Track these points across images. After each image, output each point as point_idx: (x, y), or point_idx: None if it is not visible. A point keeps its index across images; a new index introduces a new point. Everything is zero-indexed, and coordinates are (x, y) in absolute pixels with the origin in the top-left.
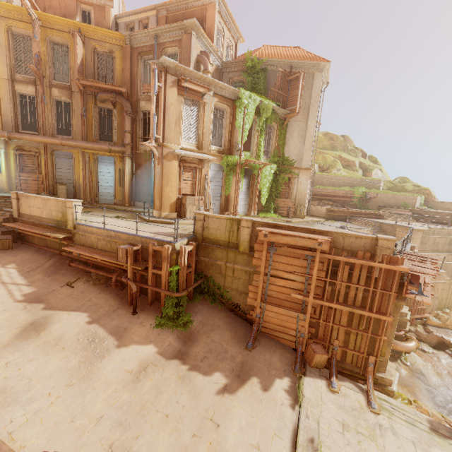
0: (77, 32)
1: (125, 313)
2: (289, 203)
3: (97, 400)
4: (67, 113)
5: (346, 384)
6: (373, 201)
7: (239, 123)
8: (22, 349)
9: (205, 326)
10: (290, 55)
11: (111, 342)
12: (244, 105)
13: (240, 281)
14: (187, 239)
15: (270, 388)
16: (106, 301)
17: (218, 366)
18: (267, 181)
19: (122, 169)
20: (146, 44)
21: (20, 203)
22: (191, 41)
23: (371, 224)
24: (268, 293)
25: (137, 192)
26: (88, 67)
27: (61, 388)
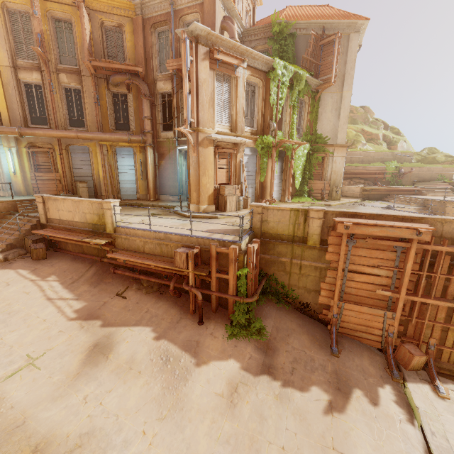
0: (82, 3)
1: (190, 323)
2: (324, 184)
3: (198, 435)
4: (78, 101)
5: (451, 387)
6: (407, 176)
7: (273, 99)
8: (96, 378)
9: (280, 332)
10: (321, 15)
11: (187, 360)
12: (278, 77)
13: (309, 278)
14: (248, 236)
15: (379, 401)
16: (165, 311)
17: (311, 378)
18: (300, 163)
19: (143, 161)
20: (160, 12)
21: (47, 207)
22: (215, 4)
23: (413, 201)
24: (344, 290)
25: (161, 185)
26: (97, 45)
27: (154, 423)
